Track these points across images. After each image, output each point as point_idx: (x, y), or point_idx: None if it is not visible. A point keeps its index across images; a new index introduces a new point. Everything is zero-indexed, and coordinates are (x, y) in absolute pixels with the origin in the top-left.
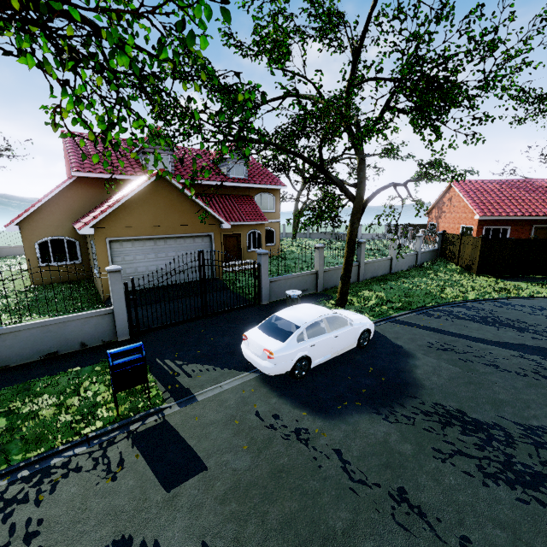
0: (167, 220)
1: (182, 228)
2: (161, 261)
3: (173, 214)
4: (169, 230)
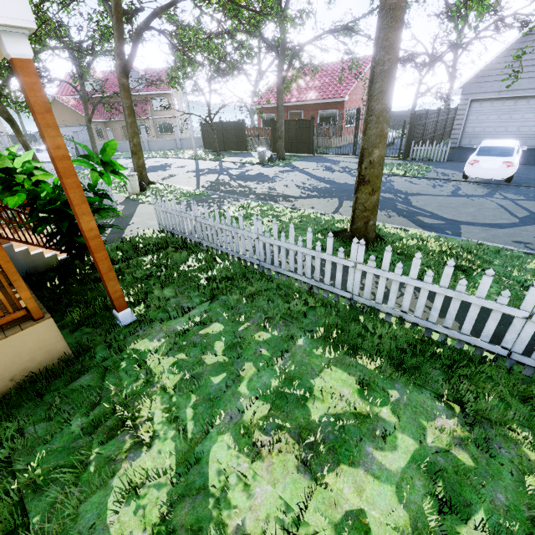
0: (64, 118)
1: (72, 122)
2: (68, 137)
3: (66, 115)
4: (66, 123)
